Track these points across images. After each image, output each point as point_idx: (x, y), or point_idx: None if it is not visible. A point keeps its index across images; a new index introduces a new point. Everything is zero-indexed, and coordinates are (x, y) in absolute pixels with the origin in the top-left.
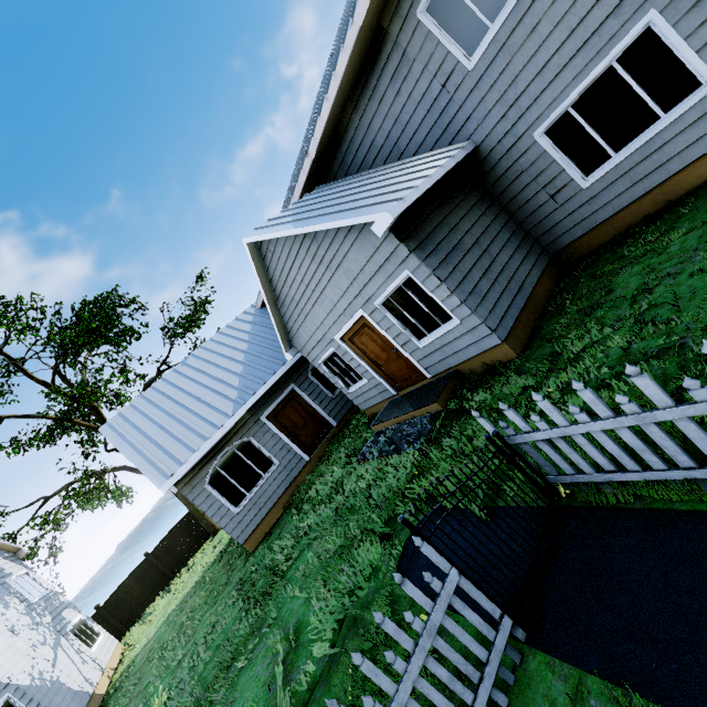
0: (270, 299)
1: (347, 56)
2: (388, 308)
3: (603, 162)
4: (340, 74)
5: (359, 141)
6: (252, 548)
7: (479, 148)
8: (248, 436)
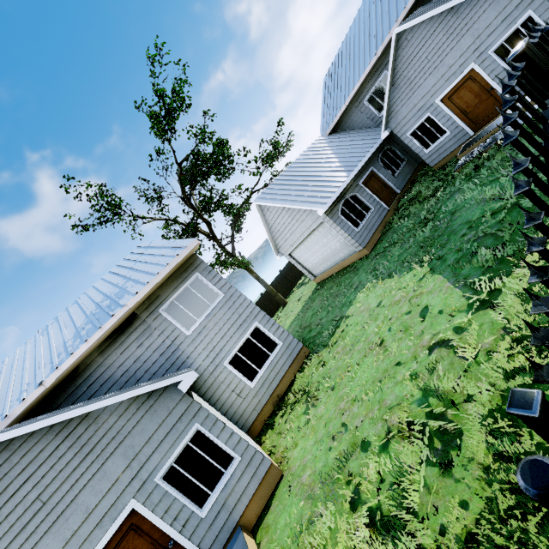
0: (390, 84)
1: None
2: (497, 54)
3: None
4: None
5: None
6: (369, 251)
7: None
8: (354, 192)
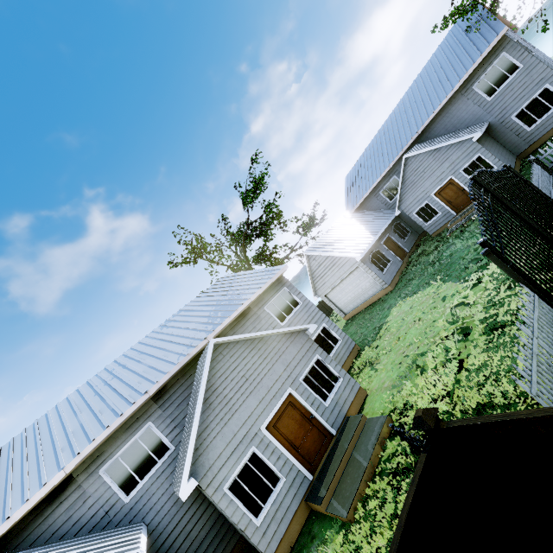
0: (401, 184)
1: (447, 99)
2: (464, 172)
3: (535, 123)
4: (442, 105)
5: (438, 127)
6: (392, 288)
7: (490, 123)
8: (378, 249)
